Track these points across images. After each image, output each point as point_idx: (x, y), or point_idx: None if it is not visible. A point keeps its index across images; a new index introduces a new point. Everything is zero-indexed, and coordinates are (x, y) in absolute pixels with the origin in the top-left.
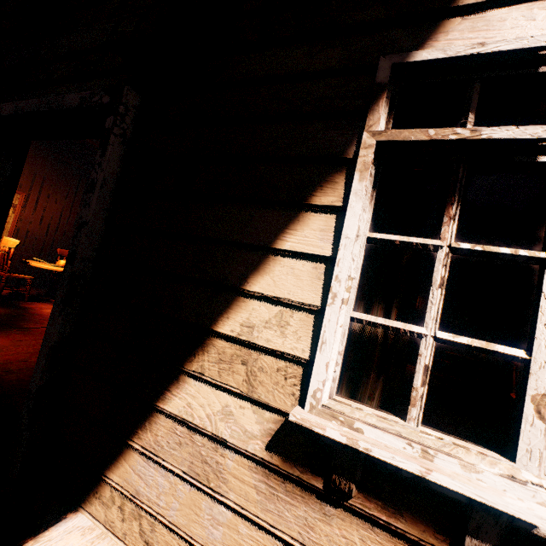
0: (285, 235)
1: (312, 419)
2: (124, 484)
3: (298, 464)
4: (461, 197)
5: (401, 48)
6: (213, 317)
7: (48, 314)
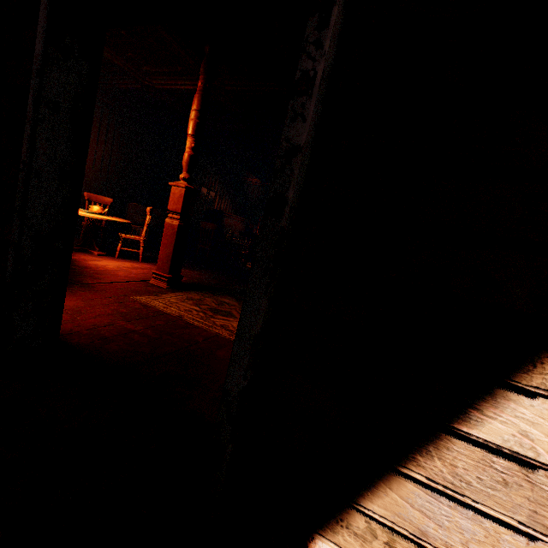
0: None
1: None
2: (395, 519)
3: None
4: None
5: None
6: None
7: (96, 267)
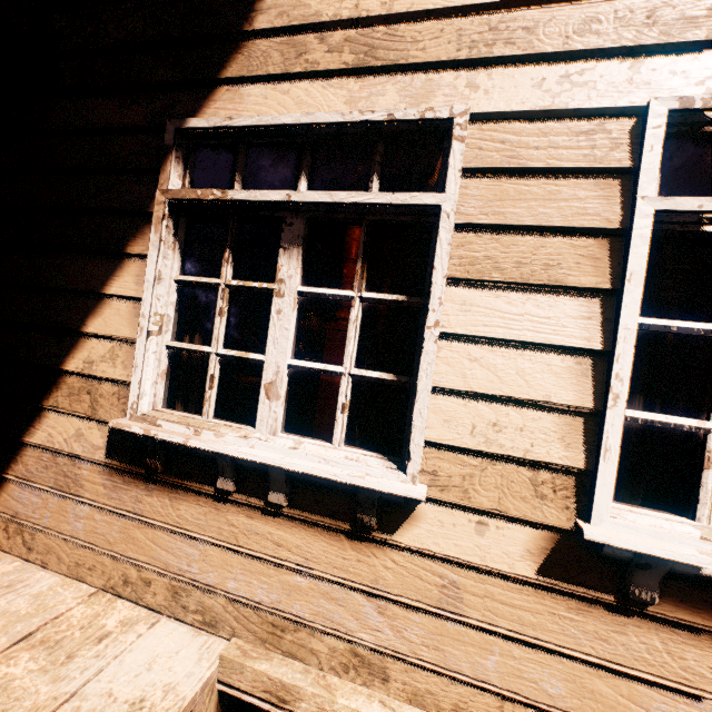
0: (111, 281)
1: (126, 423)
2: (5, 510)
3: (129, 460)
4: (233, 244)
5: (186, 112)
6: (62, 359)
7: None
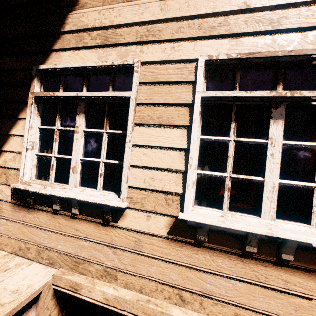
0: (13, 129)
1: (18, 185)
2: None
3: (21, 200)
4: (60, 113)
5: (40, 62)
6: None
7: None
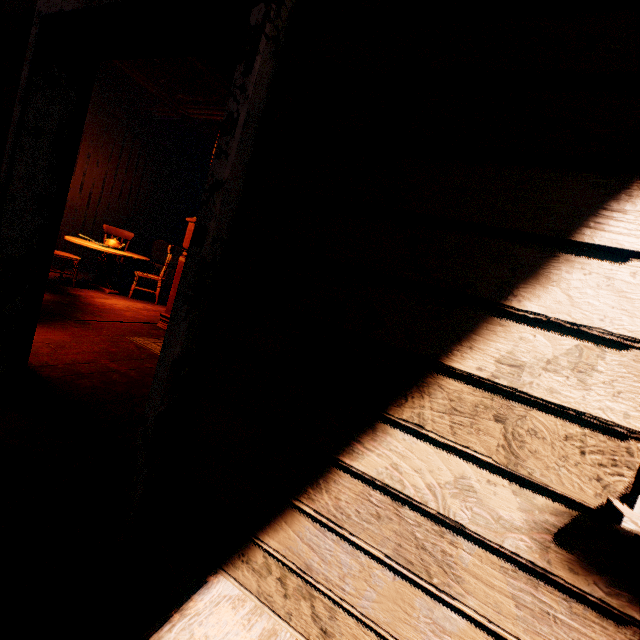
0: (599, 219)
1: None
2: (286, 553)
3: (600, 581)
4: None
5: None
6: (442, 344)
7: (102, 305)
